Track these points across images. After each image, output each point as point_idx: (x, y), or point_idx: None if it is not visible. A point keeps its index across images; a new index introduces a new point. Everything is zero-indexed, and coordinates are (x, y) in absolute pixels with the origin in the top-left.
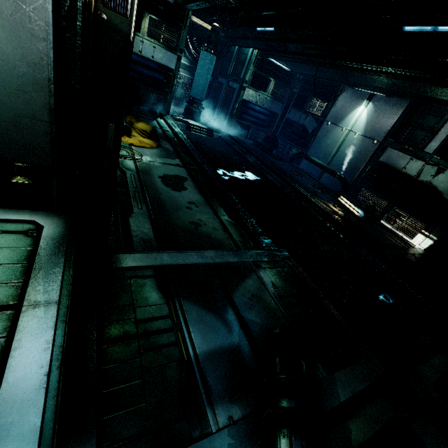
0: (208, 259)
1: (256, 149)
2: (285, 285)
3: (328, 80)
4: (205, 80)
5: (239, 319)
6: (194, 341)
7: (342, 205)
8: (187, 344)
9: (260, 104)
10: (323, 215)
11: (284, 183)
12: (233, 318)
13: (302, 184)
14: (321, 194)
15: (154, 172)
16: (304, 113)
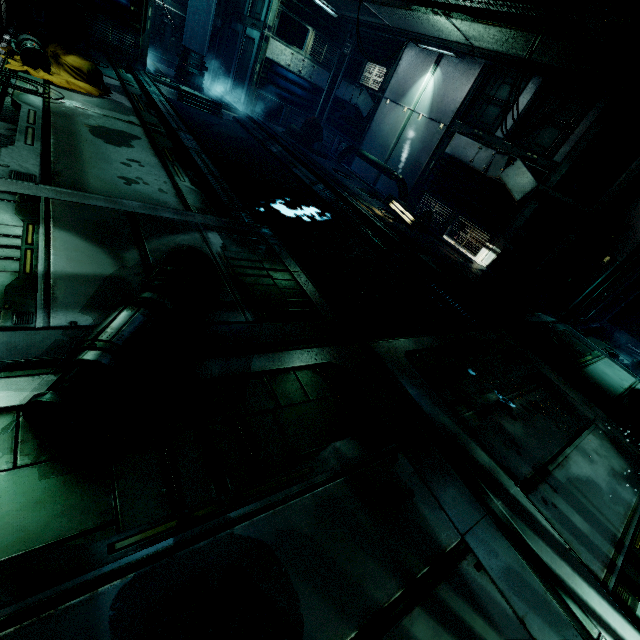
0: (126, 207)
1: (287, 138)
2: (243, 251)
3: (388, 35)
4: (210, 25)
5: (143, 260)
6: (53, 262)
7: (393, 212)
8: (37, 262)
9: (294, 70)
10: (359, 217)
11: (315, 179)
12: (134, 258)
13: (342, 183)
14: (368, 199)
15: (80, 119)
16: (358, 87)
